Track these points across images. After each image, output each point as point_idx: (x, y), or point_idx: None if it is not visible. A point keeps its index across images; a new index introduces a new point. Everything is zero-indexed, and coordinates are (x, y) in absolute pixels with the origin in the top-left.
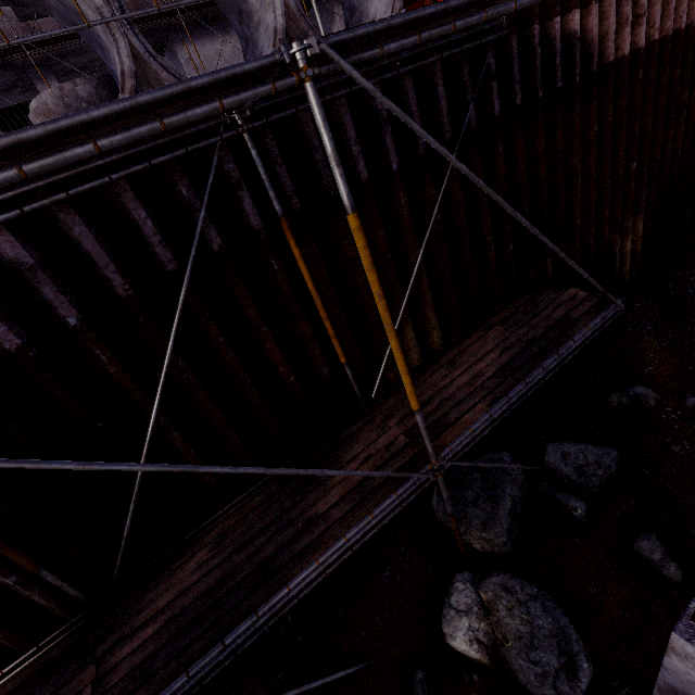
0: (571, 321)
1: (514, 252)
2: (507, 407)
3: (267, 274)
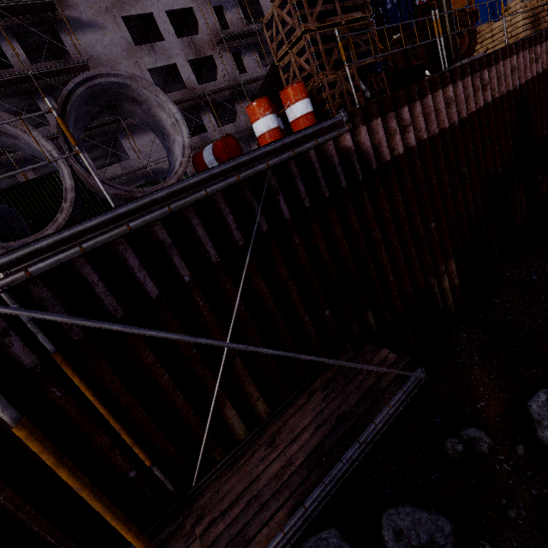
0: (378, 394)
1: (331, 316)
2: (309, 514)
3: (52, 399)
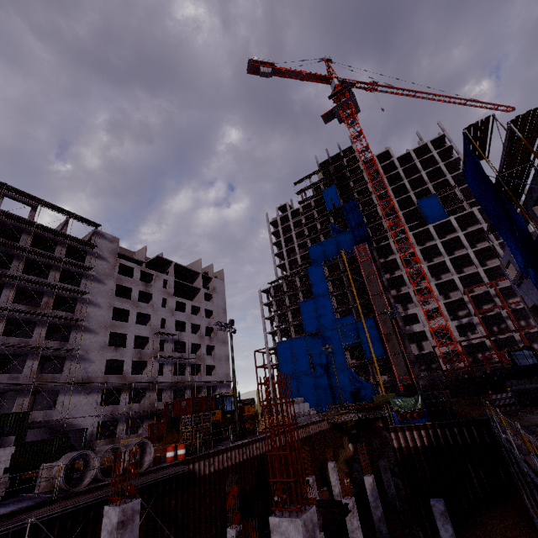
0: None
1: (167, 534)
2: None
3: (97, 528)
